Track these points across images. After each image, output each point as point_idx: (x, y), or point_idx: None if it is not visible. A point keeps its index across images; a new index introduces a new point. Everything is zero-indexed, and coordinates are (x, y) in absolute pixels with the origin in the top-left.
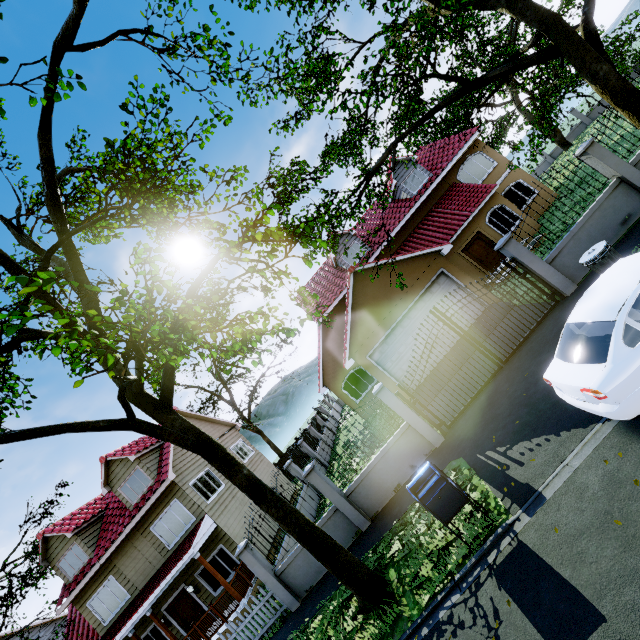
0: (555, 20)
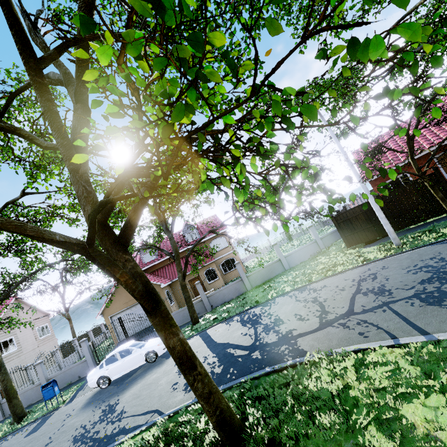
0: (175, 253)
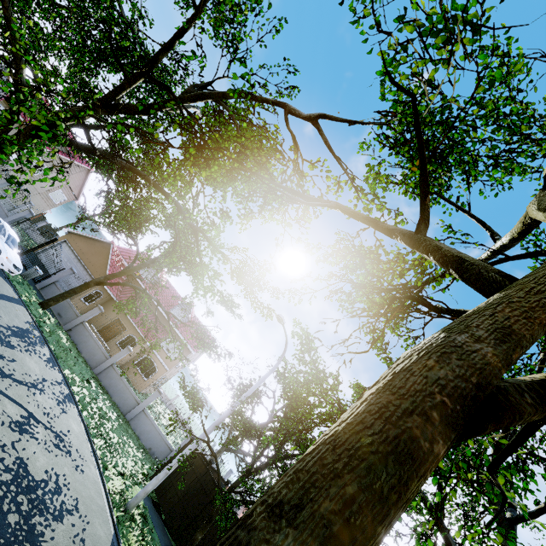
0: (128, 270)
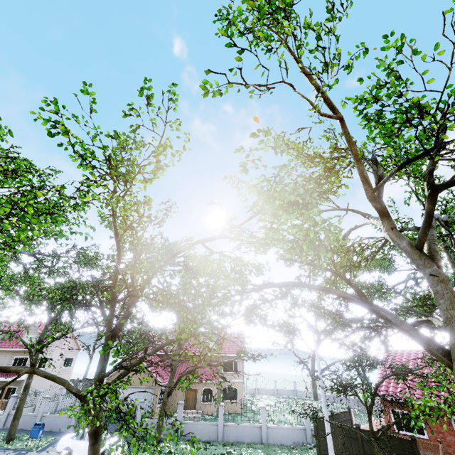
0: (174, 368)
